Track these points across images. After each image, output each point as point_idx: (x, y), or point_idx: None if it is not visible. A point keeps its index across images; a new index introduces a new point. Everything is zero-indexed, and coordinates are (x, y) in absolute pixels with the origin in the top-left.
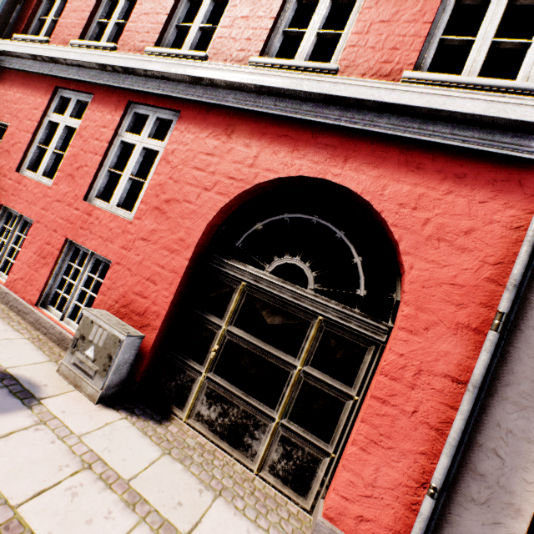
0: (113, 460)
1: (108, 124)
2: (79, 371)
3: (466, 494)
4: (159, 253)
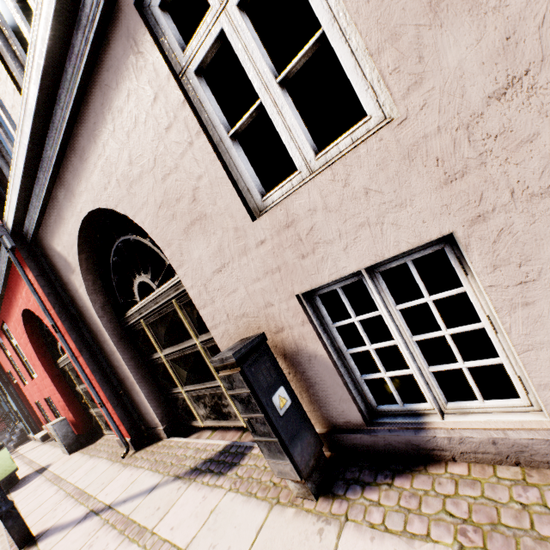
0: (59, 471)
1: (9, 344)
2: (62, 448)
3: (129, 389)
4: (47, 381)
